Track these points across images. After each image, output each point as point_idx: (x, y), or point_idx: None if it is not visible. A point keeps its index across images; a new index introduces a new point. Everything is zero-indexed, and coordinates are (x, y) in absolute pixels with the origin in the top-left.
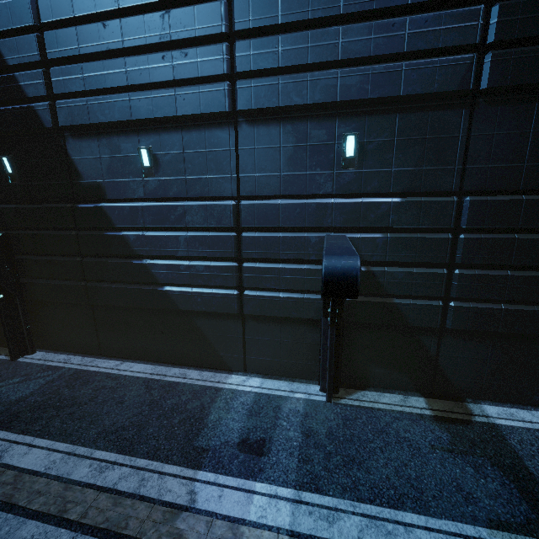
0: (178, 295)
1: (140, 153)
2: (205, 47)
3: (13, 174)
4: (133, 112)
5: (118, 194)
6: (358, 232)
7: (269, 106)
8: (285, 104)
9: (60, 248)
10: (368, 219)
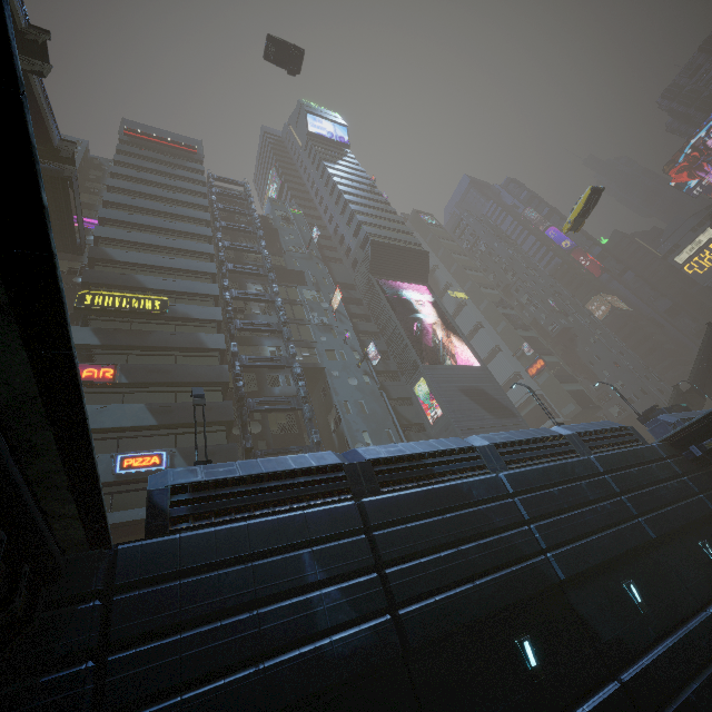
0: None
1: (629, 587)
2: (614, 501)
3: (539, 664)
4: (607, 551)
5: (638, 642)
6: None
7: (665, 531)
8: (670, 528)
9: None
10: None
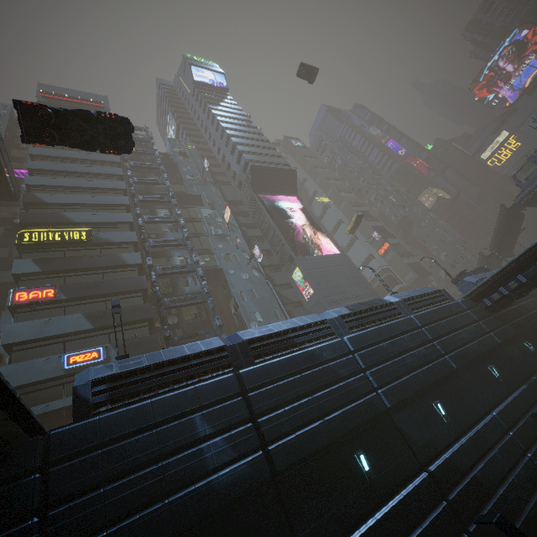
0: (535, 510)
1: (437, 406)
2: (427, 346)
3: (371, 468)
4: (421, 382)
5: (442, 443)
6: (530, 407)
7: (464, 363)
8: (467, 360)
9: (448, 530)
10: (529, 398)
